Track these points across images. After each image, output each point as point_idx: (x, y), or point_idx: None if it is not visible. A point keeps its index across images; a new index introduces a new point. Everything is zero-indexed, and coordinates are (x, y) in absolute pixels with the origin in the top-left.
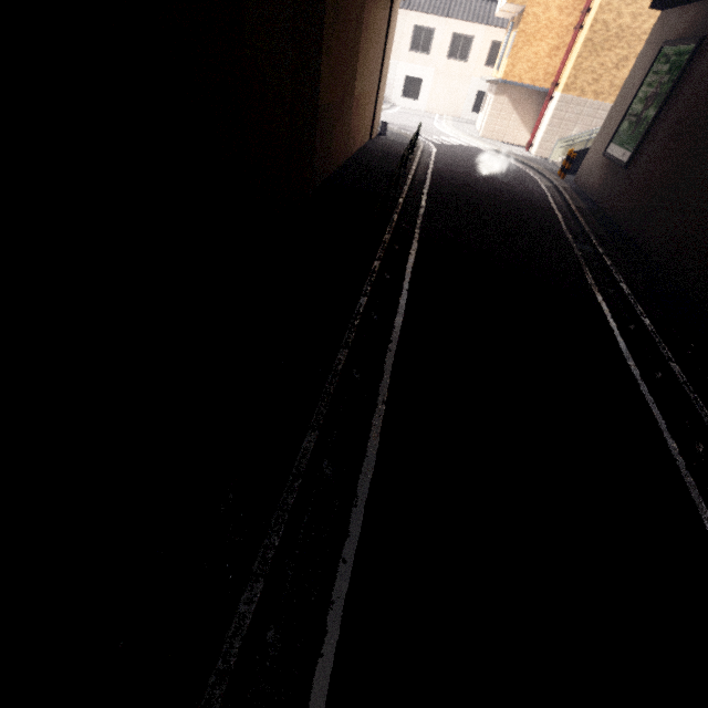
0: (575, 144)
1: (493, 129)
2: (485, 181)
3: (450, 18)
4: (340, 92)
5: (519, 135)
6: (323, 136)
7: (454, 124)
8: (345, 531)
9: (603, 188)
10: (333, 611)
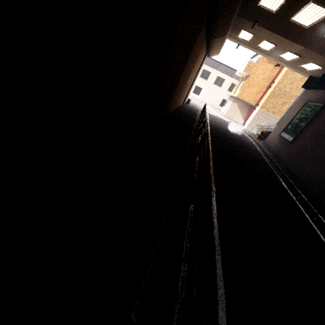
0: (262, 128)
1: (229, 114)
2: (230, 133)
3: (217, 70)
4: (184, 80)
5: (239, 119)
6: (174, 95)
7: (212, 108)
8: None
9: (279, 149)
10: None
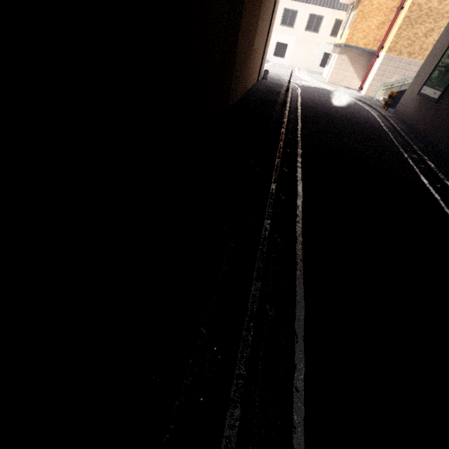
0: (393, 88)
1: (336, 77)
2: (336, 110)
3: (308, 3)
4: (247, 44)
5: (353, 81)
6: (235, 74)
7: (308, 74)
8: (292, 363)
9: (418, 116)
10: (296, 434)
